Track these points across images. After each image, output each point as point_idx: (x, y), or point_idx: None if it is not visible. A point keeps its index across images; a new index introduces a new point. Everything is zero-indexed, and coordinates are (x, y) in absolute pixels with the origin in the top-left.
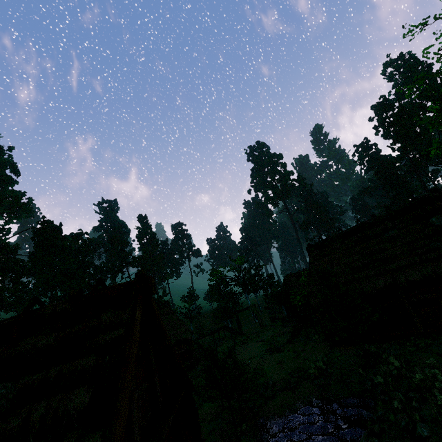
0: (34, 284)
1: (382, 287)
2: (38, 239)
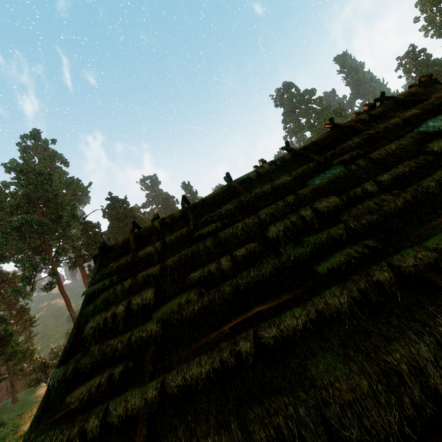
0: None
1: None
2: (108, 216)
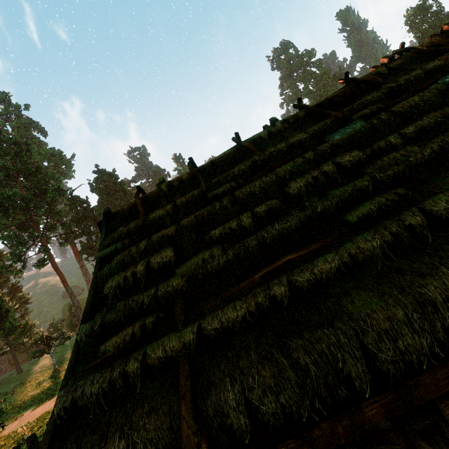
0: None
1: None
2: (97, 191)
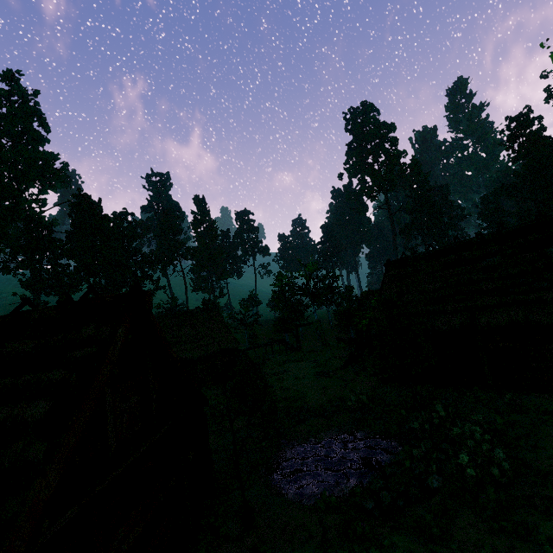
0: (75, 268)
1: (456, 327)
2: (76, 217)
